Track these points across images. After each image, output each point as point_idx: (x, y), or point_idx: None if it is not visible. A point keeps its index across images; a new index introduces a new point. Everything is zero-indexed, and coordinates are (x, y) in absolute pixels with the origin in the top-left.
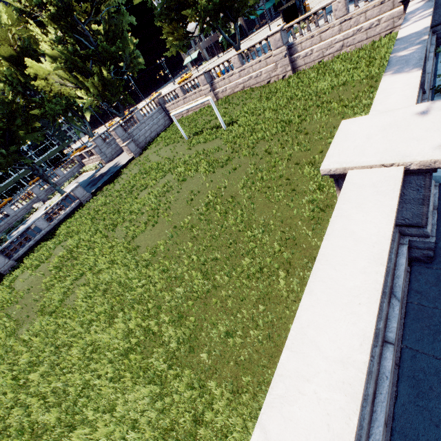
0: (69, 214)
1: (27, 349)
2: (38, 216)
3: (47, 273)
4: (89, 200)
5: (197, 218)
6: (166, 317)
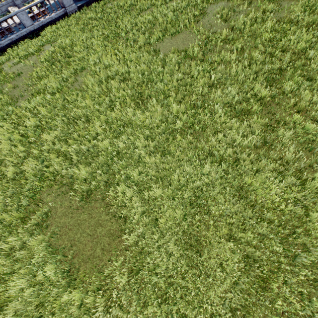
0: (53, 21)
1: (32, 116)
2: (15, 19)
3: (37, 65)
4: (76, 13)
5: (237, 33)
6: (220, 110)
